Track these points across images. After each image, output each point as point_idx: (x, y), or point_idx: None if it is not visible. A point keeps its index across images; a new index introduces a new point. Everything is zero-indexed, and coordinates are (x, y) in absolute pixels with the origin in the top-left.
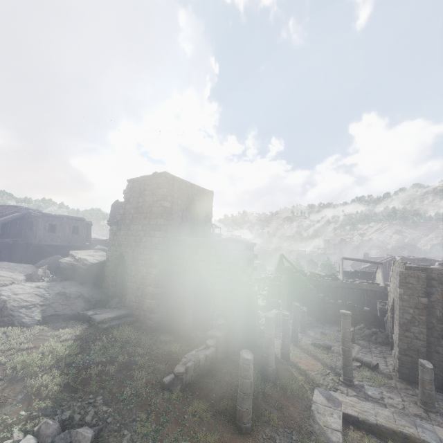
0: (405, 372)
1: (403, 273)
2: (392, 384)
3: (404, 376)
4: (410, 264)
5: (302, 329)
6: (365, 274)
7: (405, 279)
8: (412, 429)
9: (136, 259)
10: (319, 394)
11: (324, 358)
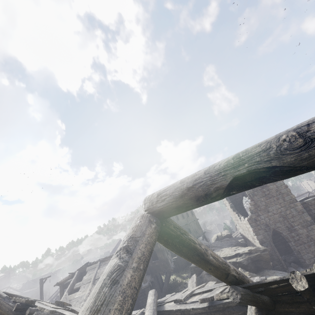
0: None
1: None
2: None
3: None
4: None
5: None
6: None
7: None
8: None
9: (292, 227)
10: None
11: None
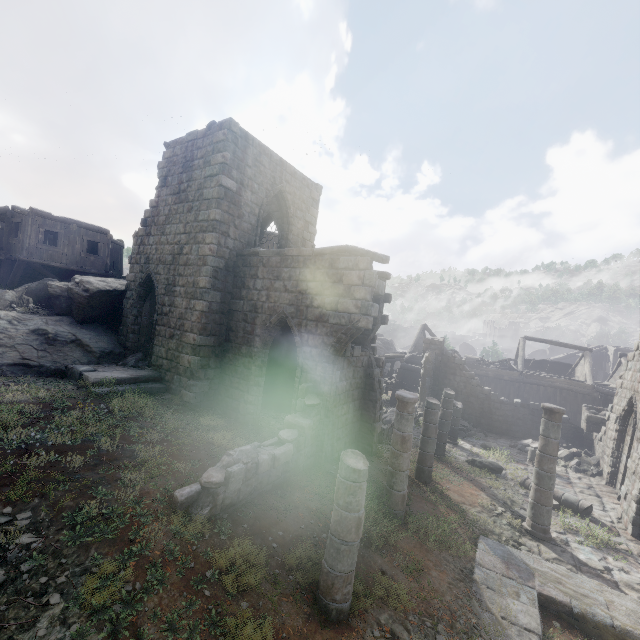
0: None
1: None
2: (622, 545)
3: None
4: None
5: (452, 436)
6: (557, 366)
7: None
8: None
9: (172, 285)
10: (488, 550)
11: (492, 487)
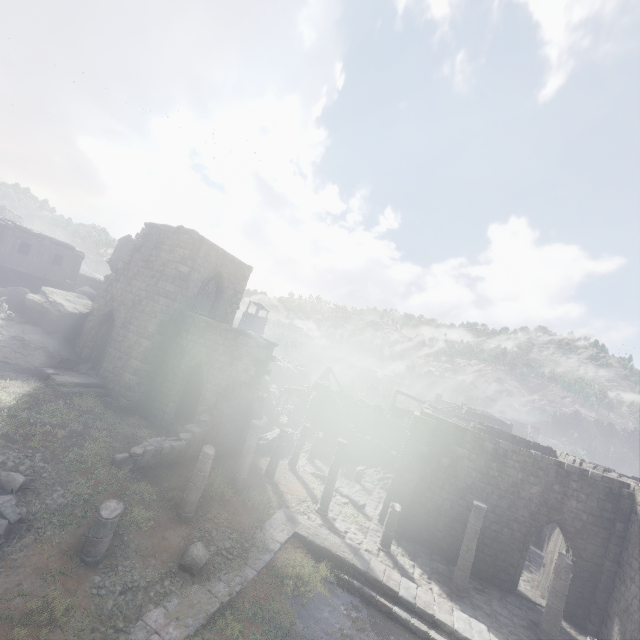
0: (385, 516)
1: (416, 418)
2: (367, 524)
3: (383, 520)
4: (429, 411)
5: (311, 456)
6: None
7: (415, 424)
8: (350, 555)
9: (128, 323)
10: (282, 513)
11: (314, 488)
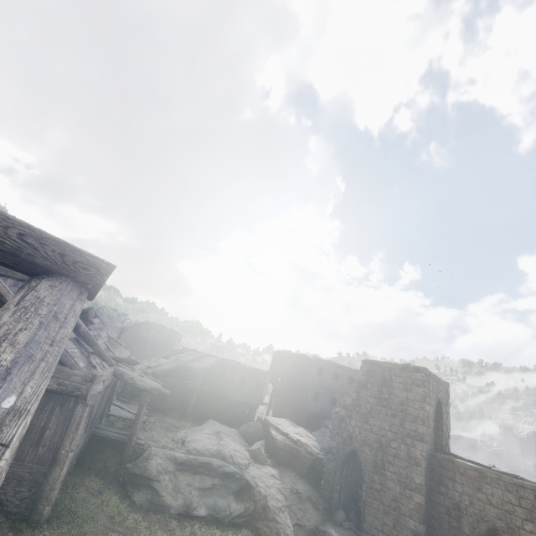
0: None
1: None
2: None
3: None
4: None
5: None
6: None
7: None
8: None
9: (381, 468)
10: None
11: None
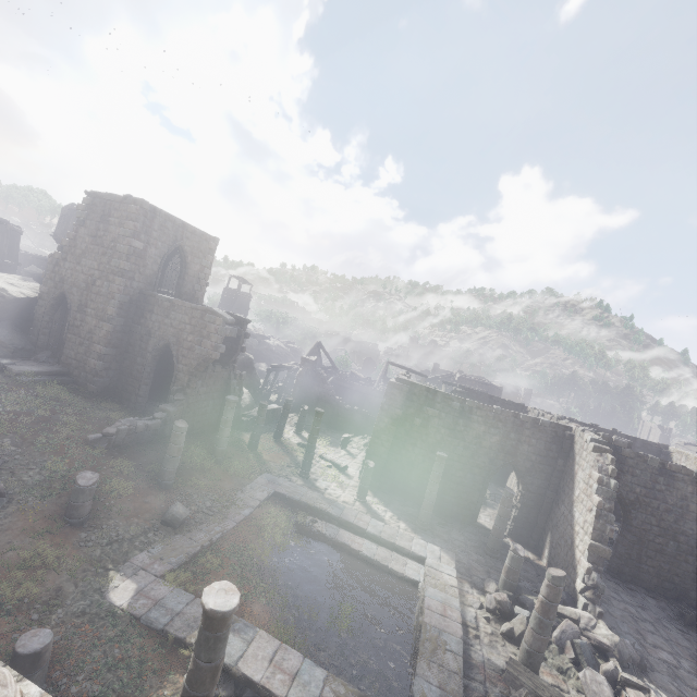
0: None
1: (391, 384)
2: (347, 482)
3: None
4: (404, 377)
5: (298, 429)
6: None
7: (390, 390)
8: (325, 506)
9: (84, 306)
10: (264, 477)
11: (299, 456)
